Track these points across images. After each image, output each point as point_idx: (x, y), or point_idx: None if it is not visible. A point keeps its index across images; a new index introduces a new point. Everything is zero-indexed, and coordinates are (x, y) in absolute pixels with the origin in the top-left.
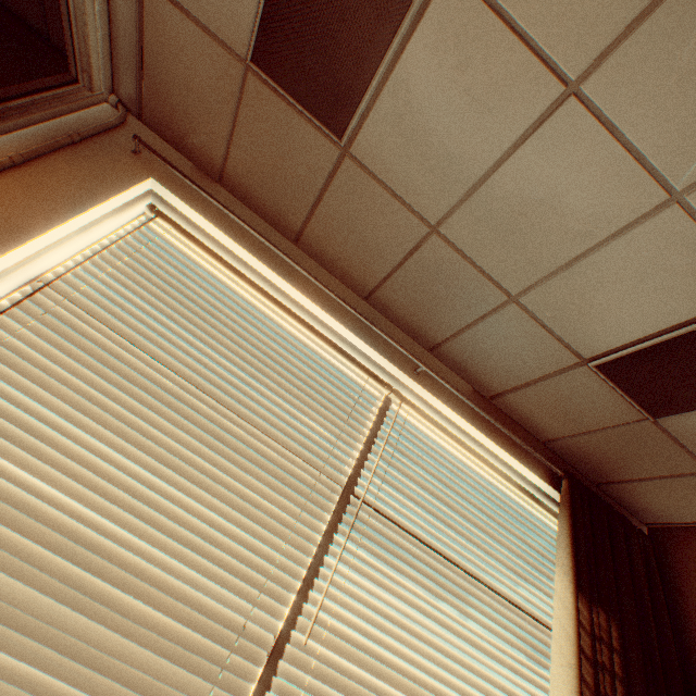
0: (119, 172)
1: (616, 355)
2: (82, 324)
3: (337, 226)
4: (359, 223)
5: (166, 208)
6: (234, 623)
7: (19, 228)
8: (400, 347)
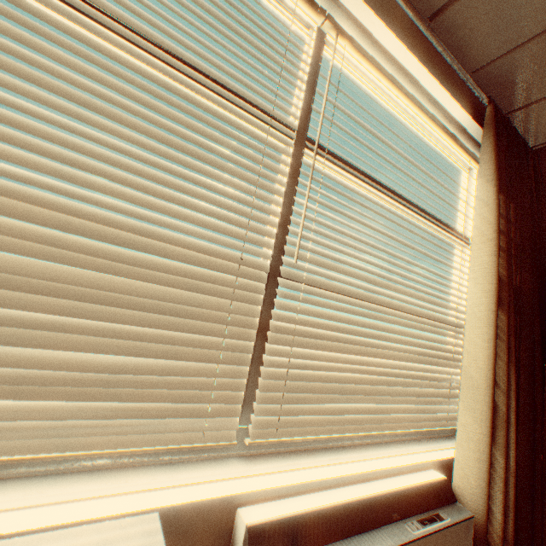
0: None
1: None
2: None
3: None
4: None
5: None
6: (232, 257)
7: None
8: None
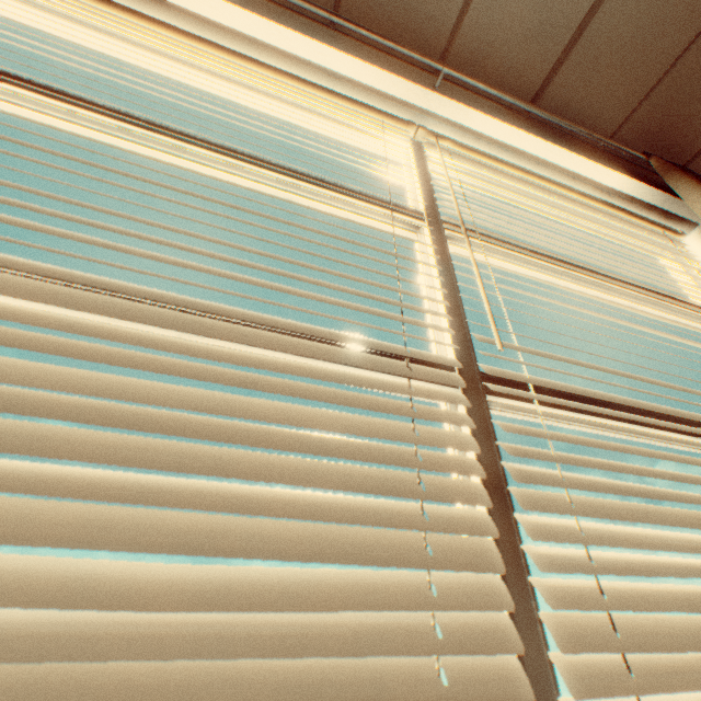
0: None
1: None
2: None
3: None
4: None
5: None
6: (389, 348)
7: None
8: (406, 48)
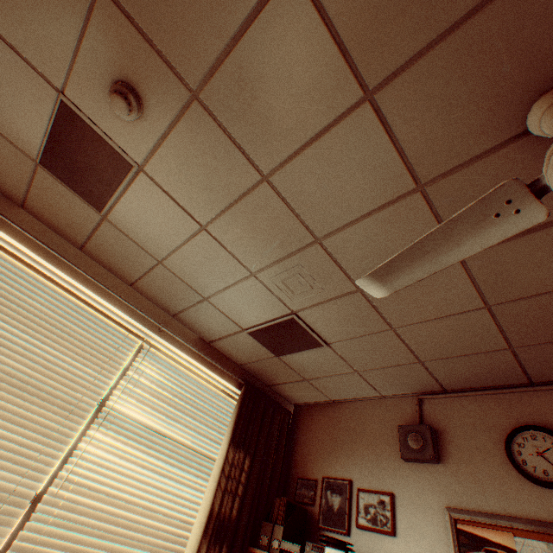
0: None
1: (254, 329)
2: None
3: (107, 248)
4: (119, 250)
5: None
6: (8, 488)
7: None
8: (149, 317)
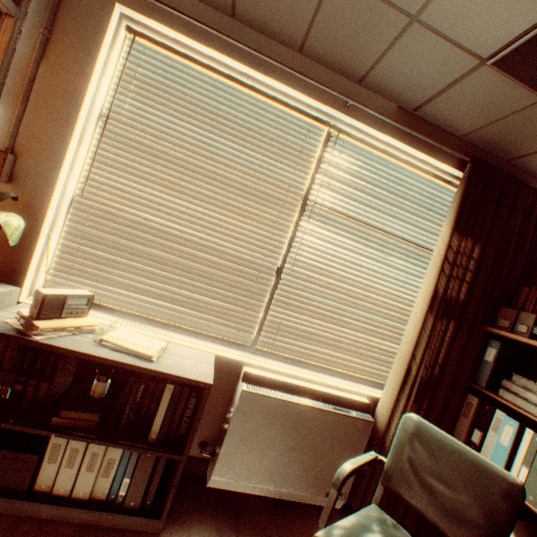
0: (96, 10)
1: (509, 49)
2: (135, 137)
3: None
4: None
5: (137, 26)
6: (257, 263)
7: (77, 88)
8: (330, 91)
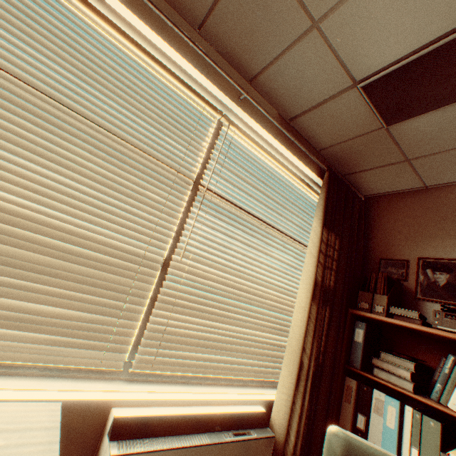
0: None
1: (377, 76)
2: None
3: None
4: None
5: None
6: (138, 254)
7: None
8: (228, 77)
